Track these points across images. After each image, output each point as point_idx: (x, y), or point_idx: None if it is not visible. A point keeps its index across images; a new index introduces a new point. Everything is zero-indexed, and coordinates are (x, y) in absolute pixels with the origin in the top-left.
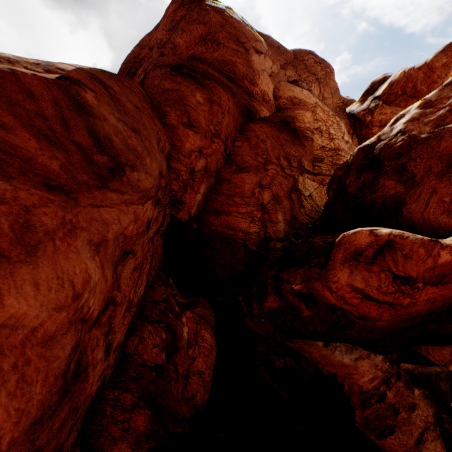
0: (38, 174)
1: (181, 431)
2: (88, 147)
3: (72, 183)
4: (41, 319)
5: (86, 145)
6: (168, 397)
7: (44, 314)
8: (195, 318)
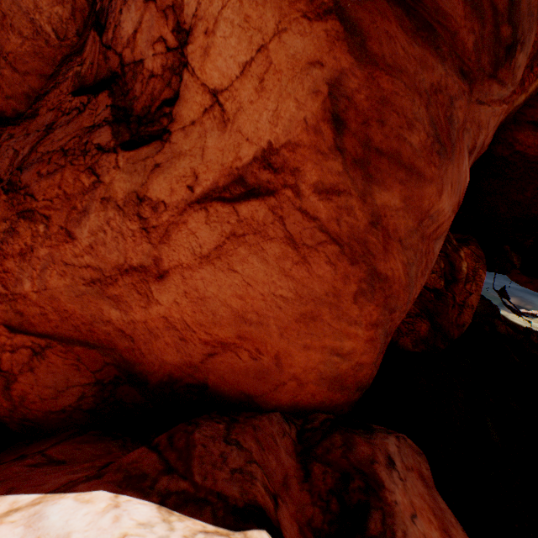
0: (456, 56)
1: (440, 348)
2: (500, 13)
3: (475, 69)
4: (444, 219)
5: (500, 10)
6: (443, 318)
7: (447, 215)
8: (473, 256)
